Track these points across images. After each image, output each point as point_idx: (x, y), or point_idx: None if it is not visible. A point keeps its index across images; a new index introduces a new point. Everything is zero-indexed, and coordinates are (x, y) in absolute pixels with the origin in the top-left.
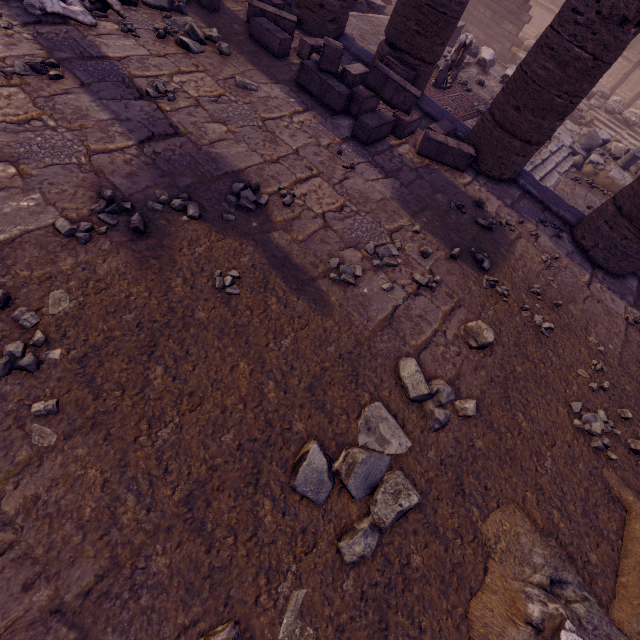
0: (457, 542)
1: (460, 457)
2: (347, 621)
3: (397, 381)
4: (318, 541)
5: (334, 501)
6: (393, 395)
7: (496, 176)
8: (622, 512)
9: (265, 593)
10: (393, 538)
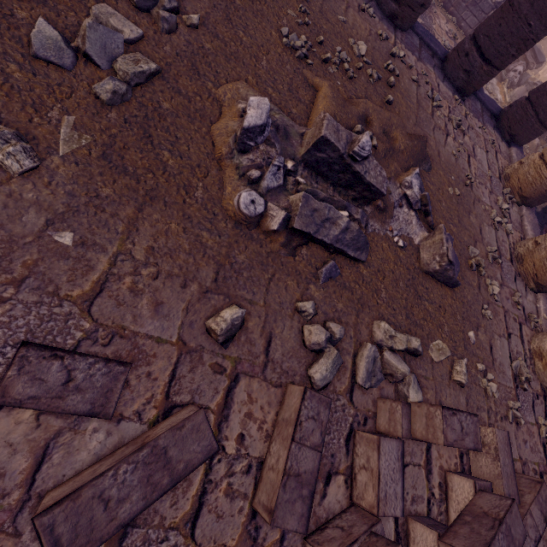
0: (197, 99)
1: (193, 53)
2: (117, 133)
3: None
4: (76, 91)
5: (82, 69)
6: (120, 4)
7: None
8: (314, 92)
9: (37, 117)
10: (144, 94)
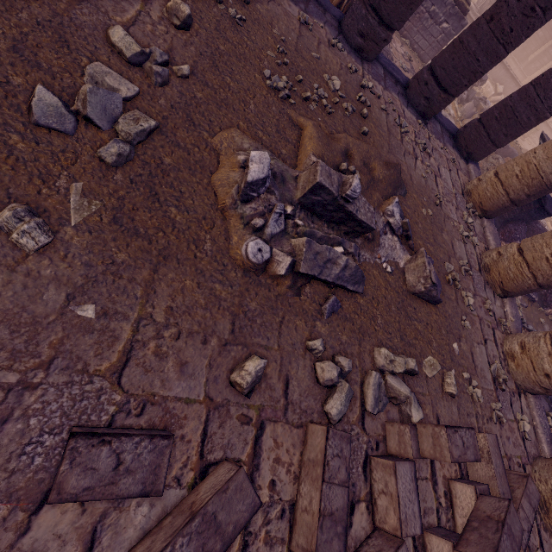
0: (196, 150)
1: (186, 104)
2: (125, 195)
3: (113, 49)
4: (80, 156)
5: (84, 132)
6: (112, 60)
7: None
8: (299, 130)
9: (45, 188)
10: (146, 151)
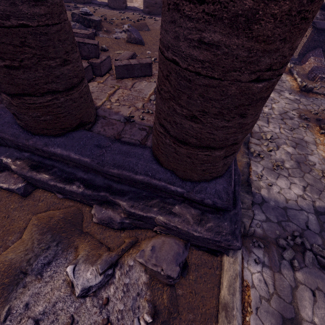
0: None
1: None
2: None
3: None
4: None
5: None
6: None
7: (83, 2)
8: None
9: None
10: None
